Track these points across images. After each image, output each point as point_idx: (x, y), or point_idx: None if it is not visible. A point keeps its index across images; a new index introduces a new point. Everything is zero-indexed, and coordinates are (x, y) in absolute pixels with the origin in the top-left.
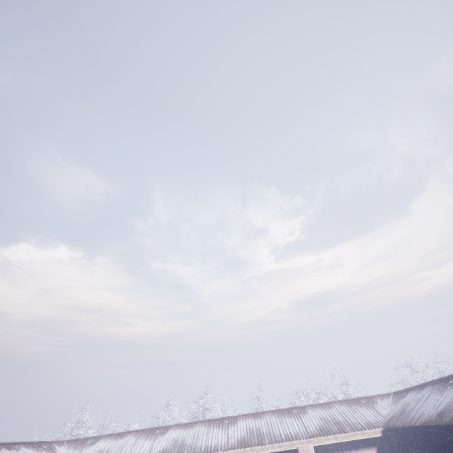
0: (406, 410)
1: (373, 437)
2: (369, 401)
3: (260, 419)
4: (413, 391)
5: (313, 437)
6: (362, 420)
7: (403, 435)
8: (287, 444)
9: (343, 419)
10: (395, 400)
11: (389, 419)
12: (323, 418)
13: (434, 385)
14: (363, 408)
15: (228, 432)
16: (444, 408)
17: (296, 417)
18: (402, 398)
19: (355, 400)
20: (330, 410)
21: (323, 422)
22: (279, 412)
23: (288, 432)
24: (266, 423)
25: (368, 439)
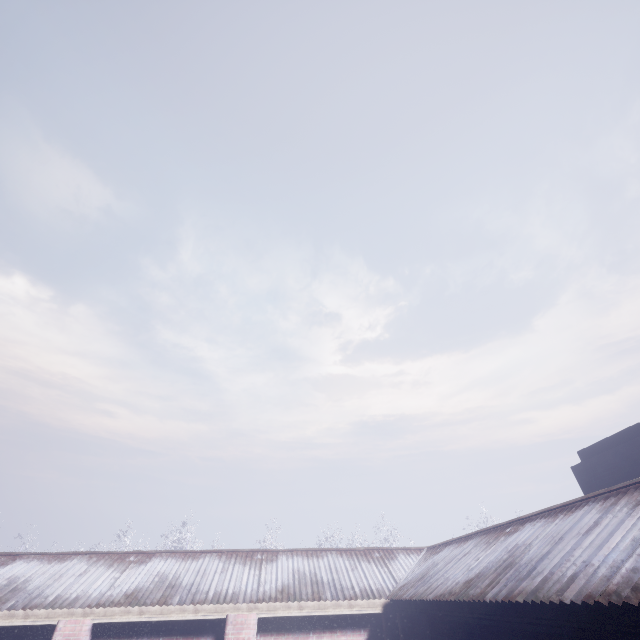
0: (430, 573)
1: (366, 613)
2: (386, 556)
3: (192, 561)
4: (453, 545)
5: (262, 602)
6: (358, 583)
7: (413, 615)
8: (210, 608)
9: (330, 578)
10: (424, 559)
11: (402, 586)
12: (297, 573)
13: (484, 536)
14: (371, 565)
15: (120, 575)
16: (480, 572)
17: (255, 565)
18: (434, 555)
19: (365, 551)
20: (318, 561)
21: (295, 578)
22: (232, 554)
23: (224, 589)
24: (197, 569)
25: (358, 615)
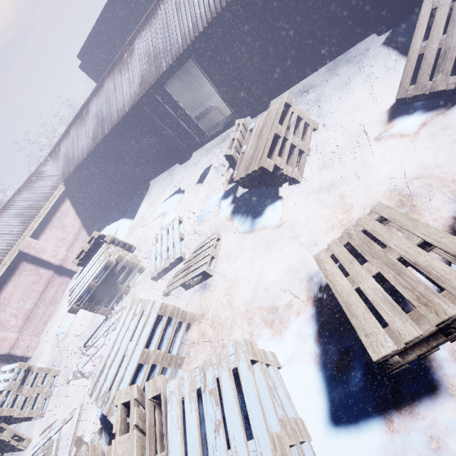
0: (69, 156)
1: (62, 193)
2: (38, 174)
3: None
4: (64, 141)
5: (25, 232)
6: (46, 190)
7: (77, 175)
8: (8, 257)
9: (33, 201)
10: (55, 159)
11: (62, 173)
12: (16, 216)
13: (75, 124)
14: (39, 183)
15: None
16: (94, 132)
17: None
18: (59, 152)
19: (27, 182)
20: (16, 205)
21: (20, 217)
22: None
23: None
24: None
25: (59, 197)
